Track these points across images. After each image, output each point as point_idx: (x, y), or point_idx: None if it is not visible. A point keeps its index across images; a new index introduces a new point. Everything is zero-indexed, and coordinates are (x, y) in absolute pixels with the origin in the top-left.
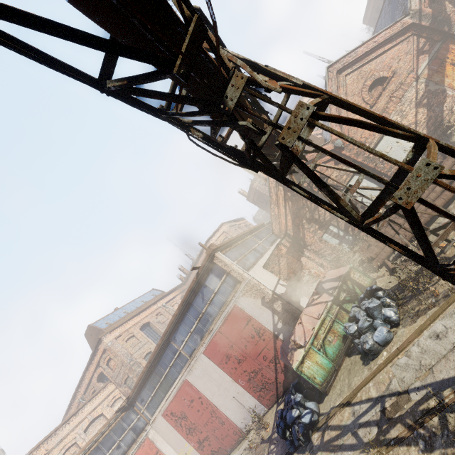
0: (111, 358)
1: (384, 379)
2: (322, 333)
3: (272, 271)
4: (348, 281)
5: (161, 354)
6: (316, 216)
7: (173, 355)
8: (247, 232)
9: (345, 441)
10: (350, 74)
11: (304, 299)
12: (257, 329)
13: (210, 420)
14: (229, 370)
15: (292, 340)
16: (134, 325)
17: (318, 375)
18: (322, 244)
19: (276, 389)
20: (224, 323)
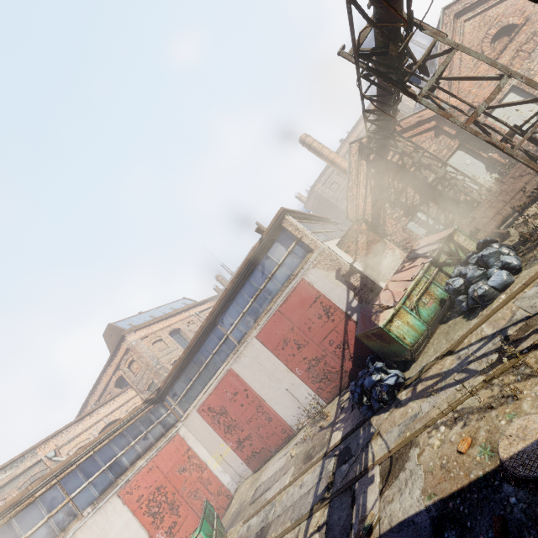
0: (134, 360)
1: (505, 314)
2: (416, 294)
3: (347, 251)
4: (451, 243)
5: (204, 339)
6: (402, 199)
7: (217, 341)
8: (315, 217)
9: (449, 381)
10: (470, 19)
11: (383, 284)
12: (326, 308)
13: (254, 416)
14: (285, 357)
15: (376, 304)
16: (163, 328)
17: (408, 335)
18: (405, 234)
19: (340, 380)
20: (286, 300)
